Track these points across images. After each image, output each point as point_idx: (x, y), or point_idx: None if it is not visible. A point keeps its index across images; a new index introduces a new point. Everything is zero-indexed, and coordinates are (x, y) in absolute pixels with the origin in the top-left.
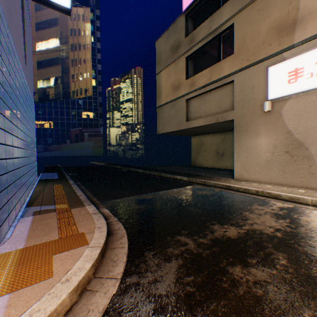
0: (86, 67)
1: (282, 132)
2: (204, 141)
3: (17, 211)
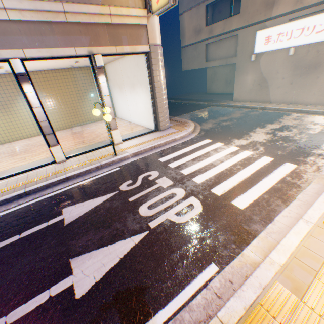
0: None
1: (258, 73)
2: (217, 73)
3: None
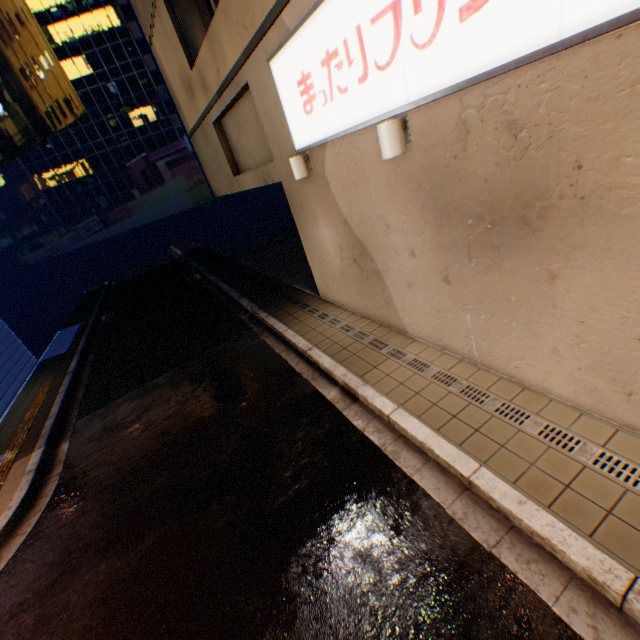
0: (32, 36)
1: (339, 220)
2: None
3: None
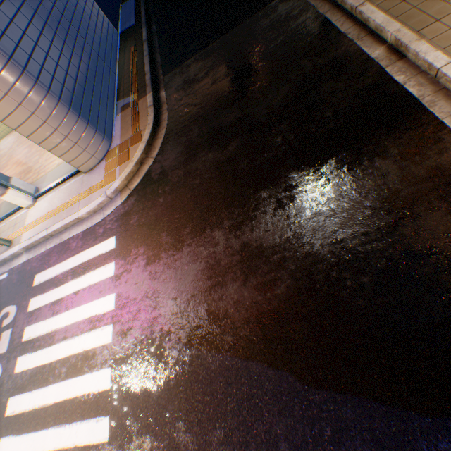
0: None
1: None
2: None
3: (111, 113)
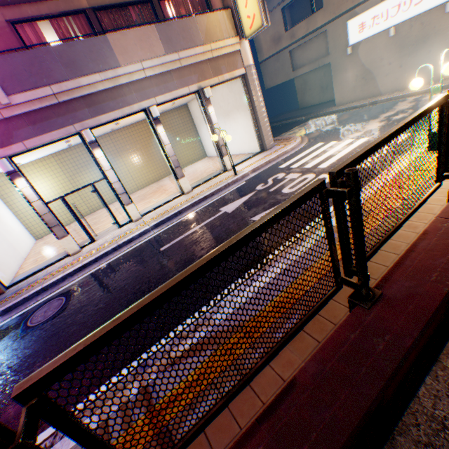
0: None
1: (359, 66)
2: (307, 81)
3: None
